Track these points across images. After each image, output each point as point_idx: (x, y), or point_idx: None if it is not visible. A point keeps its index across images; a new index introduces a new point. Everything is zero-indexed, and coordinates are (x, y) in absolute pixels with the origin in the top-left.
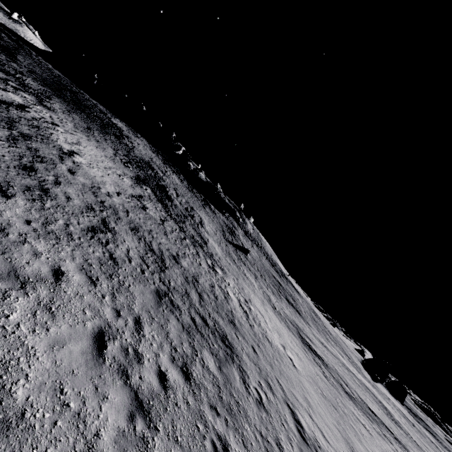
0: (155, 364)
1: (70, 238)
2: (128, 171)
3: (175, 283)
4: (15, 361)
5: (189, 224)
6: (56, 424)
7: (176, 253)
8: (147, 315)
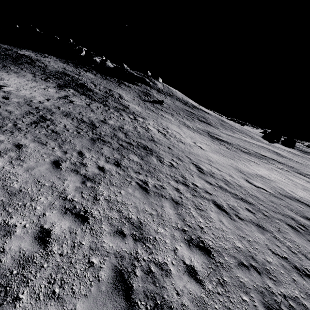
0: (95, 165)
1: (20, 130)
2: (50, 83)
3: (105, 133)
4: (8, 178)
5: (111, 100)
6: (40, 190)
7: (103, 118)
8: (86, 149)
